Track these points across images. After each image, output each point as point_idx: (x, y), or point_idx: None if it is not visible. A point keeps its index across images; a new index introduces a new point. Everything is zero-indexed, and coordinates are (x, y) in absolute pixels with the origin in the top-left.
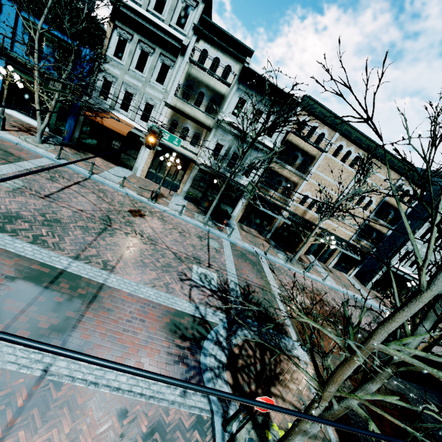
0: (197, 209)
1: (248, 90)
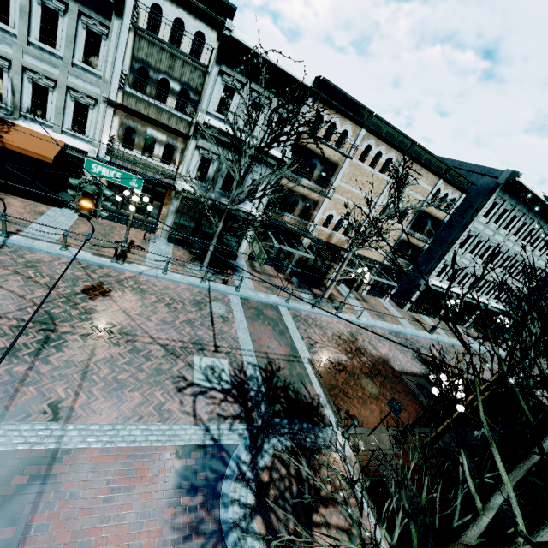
0: (189, 255)
1: (235, 72)
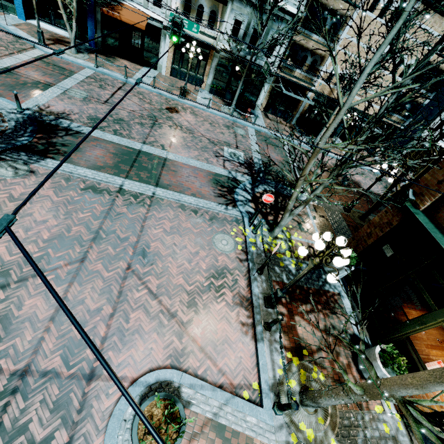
0: (223, 102)
1: None
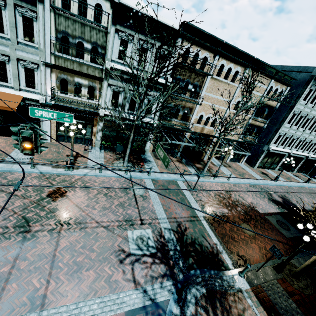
0: (115, 155)
1: (126, 29)
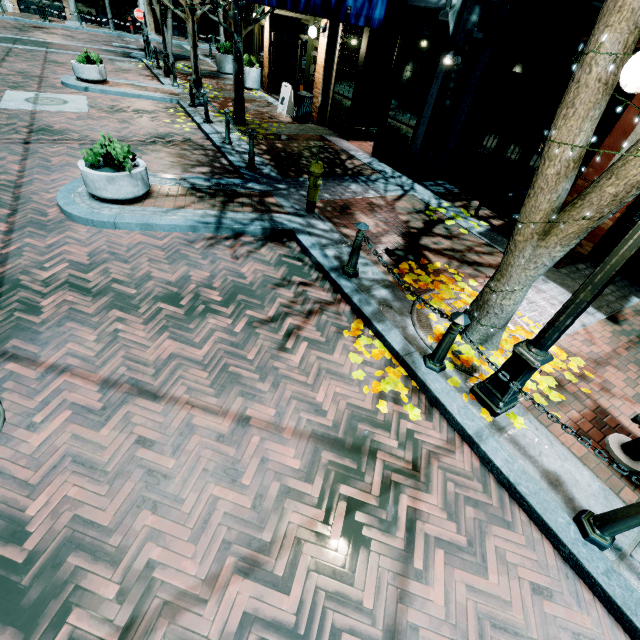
0: (101, 27)
1: None
